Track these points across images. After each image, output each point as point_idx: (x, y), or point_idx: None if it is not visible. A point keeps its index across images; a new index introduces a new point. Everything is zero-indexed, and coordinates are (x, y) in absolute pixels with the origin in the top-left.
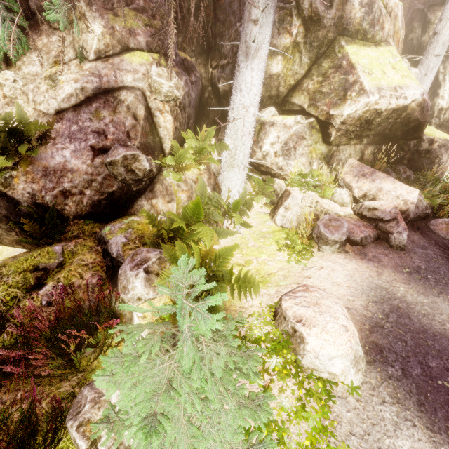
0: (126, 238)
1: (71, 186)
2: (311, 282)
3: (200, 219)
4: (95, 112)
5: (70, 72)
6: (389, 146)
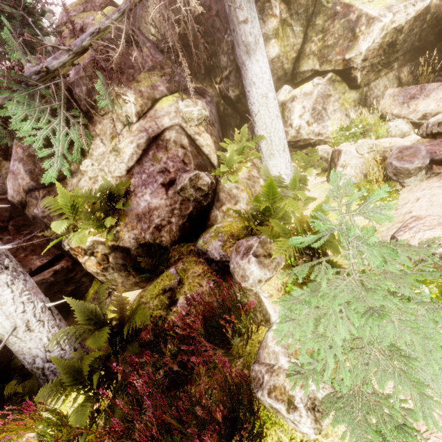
0: (221, 241)
1: (160, 220)
2: (415, 214)
3: (276, 199)
4: (153, 158)
5: (125, 139)
6: (427, 55)
